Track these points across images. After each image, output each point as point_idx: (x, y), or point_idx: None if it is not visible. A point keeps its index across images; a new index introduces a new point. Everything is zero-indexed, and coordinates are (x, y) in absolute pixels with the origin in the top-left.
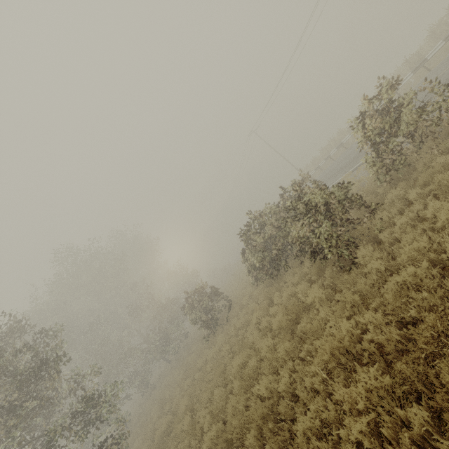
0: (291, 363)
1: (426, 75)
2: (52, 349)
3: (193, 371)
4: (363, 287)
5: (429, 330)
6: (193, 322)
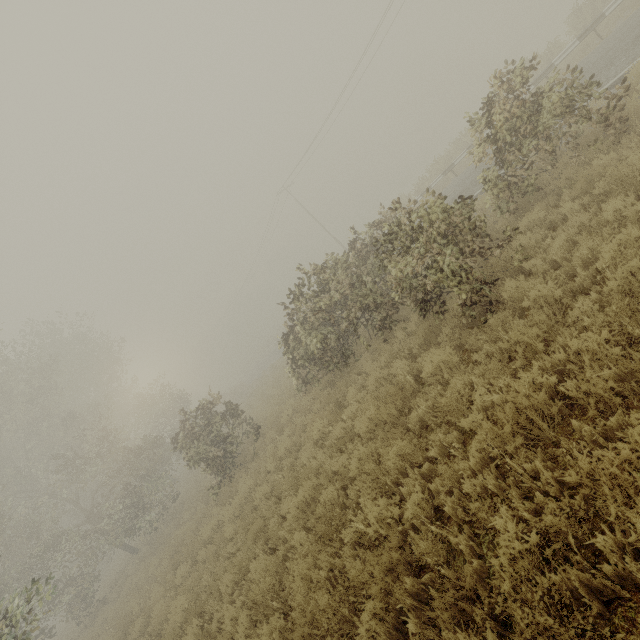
0: (416, 471)
1: None
2: None
3: (193, 549)
4: (537, 319)
5: None
6: (194, 462)
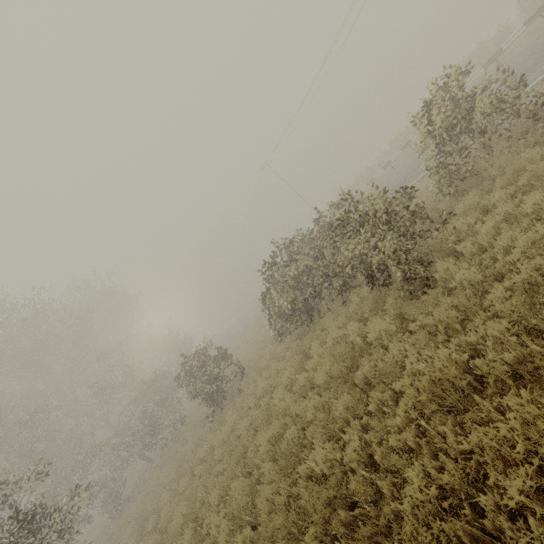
0: (357, 422)
1: None
2: None
3: (192, 465)
4: (458, 301)
5: None
6: (193, 396)
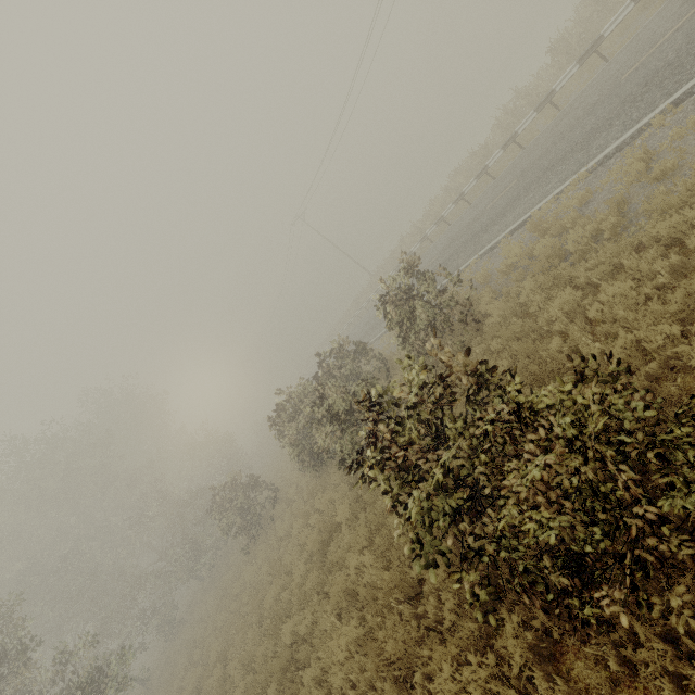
0: (317, 599)
1: (490, 185)
2: (12, 632)
3: (230, 599)
4: (373, 517)
5: (388, 584)
6: (225, 532)
